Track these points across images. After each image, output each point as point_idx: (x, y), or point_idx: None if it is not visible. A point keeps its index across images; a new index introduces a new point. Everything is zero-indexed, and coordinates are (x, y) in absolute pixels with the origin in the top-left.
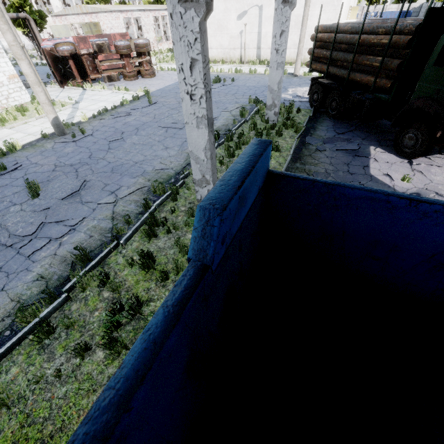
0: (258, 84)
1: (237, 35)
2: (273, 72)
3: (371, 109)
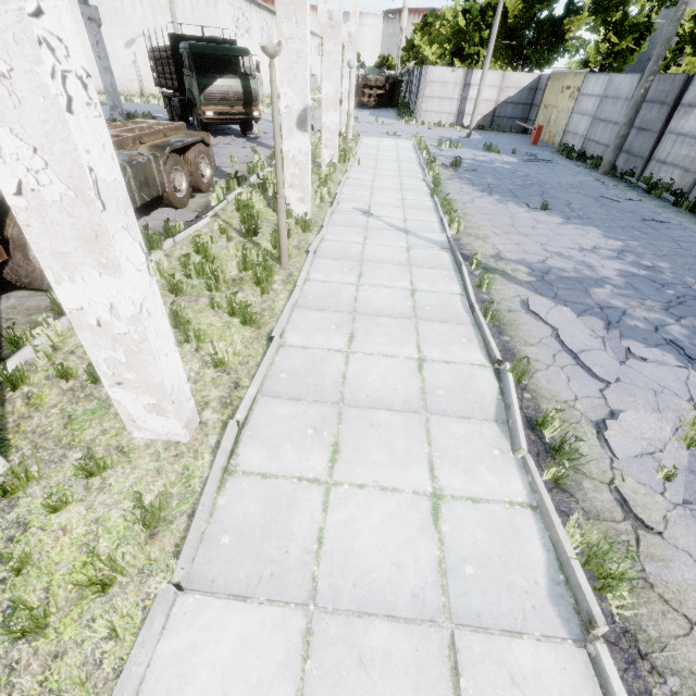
0: (141, 109)
1: (130, 65)
2: (104, 76)
3: (182, 107)
